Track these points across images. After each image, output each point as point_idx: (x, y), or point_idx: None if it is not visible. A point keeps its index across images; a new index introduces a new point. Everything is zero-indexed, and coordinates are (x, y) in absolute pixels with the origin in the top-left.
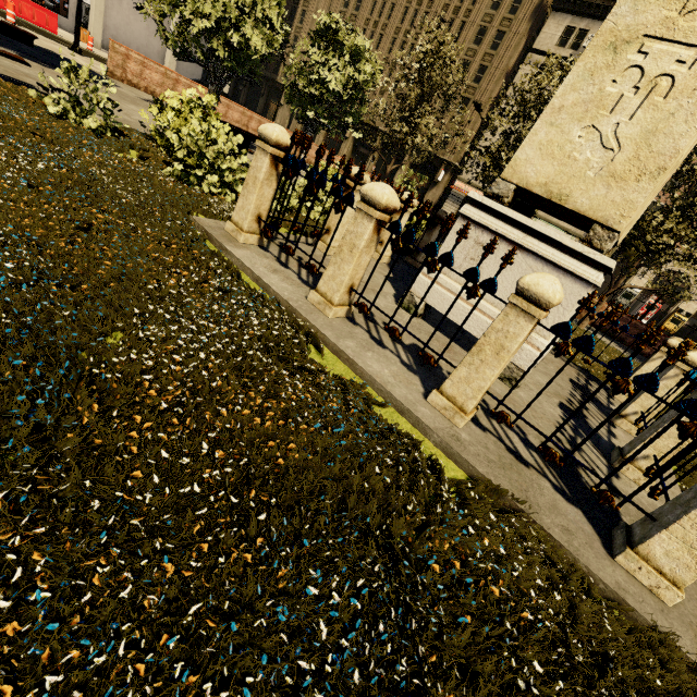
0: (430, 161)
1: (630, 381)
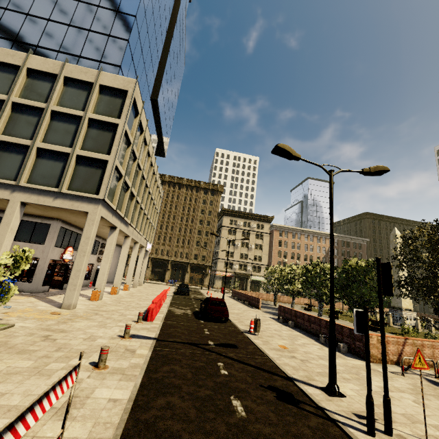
0: (200, 267)
1: (437, 322)
